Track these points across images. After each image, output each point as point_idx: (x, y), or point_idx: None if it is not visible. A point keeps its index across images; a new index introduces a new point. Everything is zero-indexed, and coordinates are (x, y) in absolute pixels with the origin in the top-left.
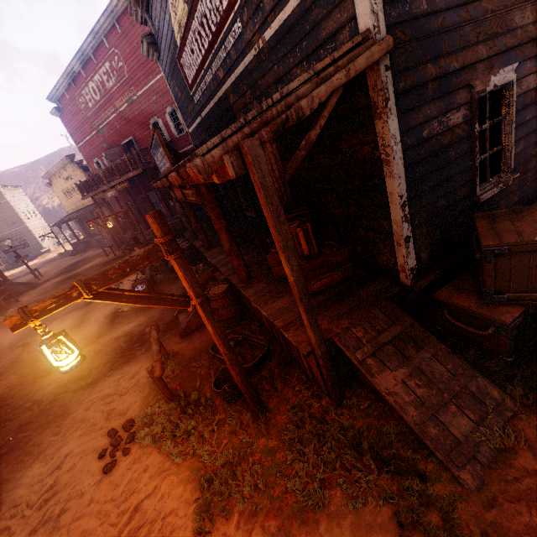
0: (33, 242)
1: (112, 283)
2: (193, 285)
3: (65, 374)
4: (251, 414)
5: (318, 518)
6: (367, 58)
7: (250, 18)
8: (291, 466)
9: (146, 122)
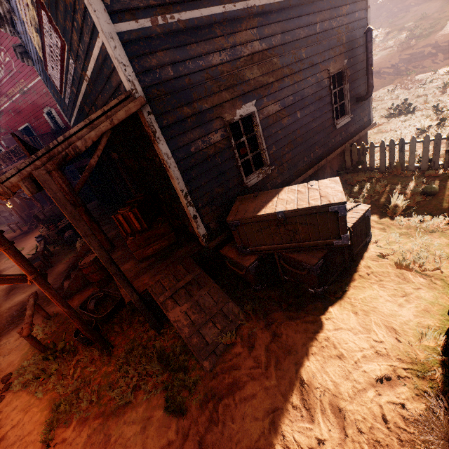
0: None
1: None
2: (25, 267)
3: None
4: (100, 351)
5: (126, 410)
6: (126, 111)
7: (76, 59)
8: (118, 382)
9: (40, 111)
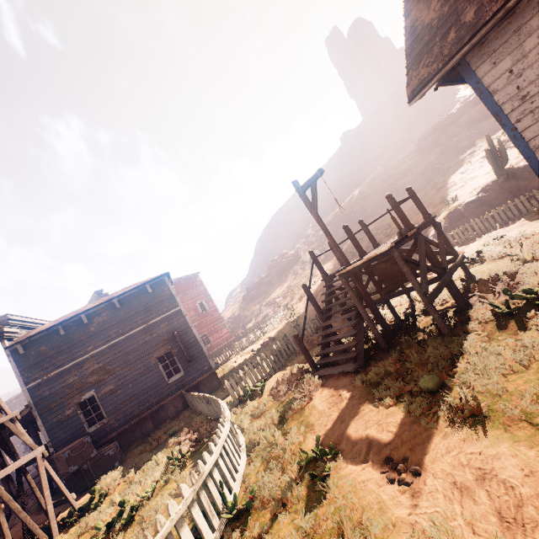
0: None
1: None
2: None
3: None
4: None
5: None
6: (23, 414)
7: None
8: None
9: None
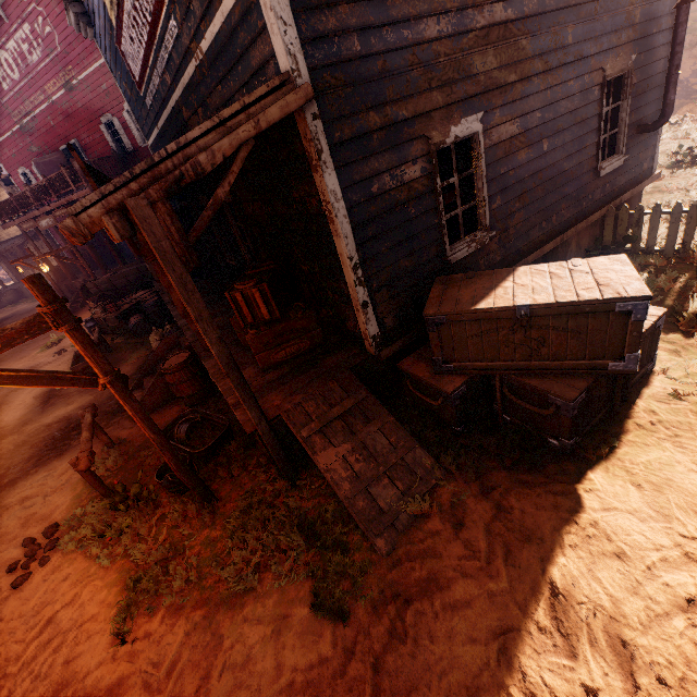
0: None
1: None
2: (98, 361)
3: None
4: (198, 504)
5: (245, 601)
6: (282, 108)
7: (184, 20)
8: (230, 555)
9: (95, 121)
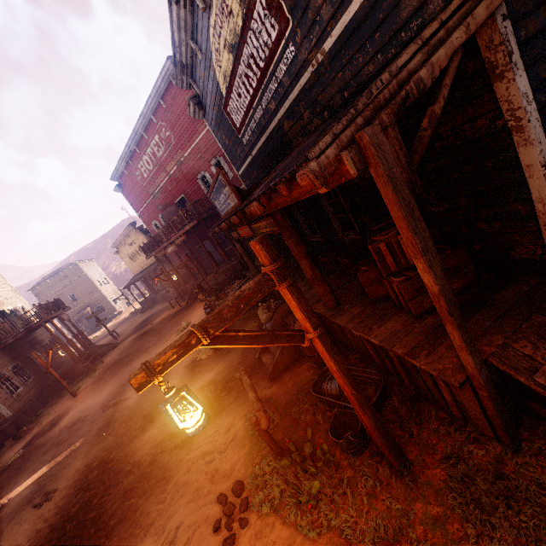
0: (108, 306)
1: (228, 323)
2: (308, 315)
3: (158, 432)
4: (389, 469)
5: None
6: (487, 6)
7: (304, 37)
8: (478, 545)
9: (194, 178)
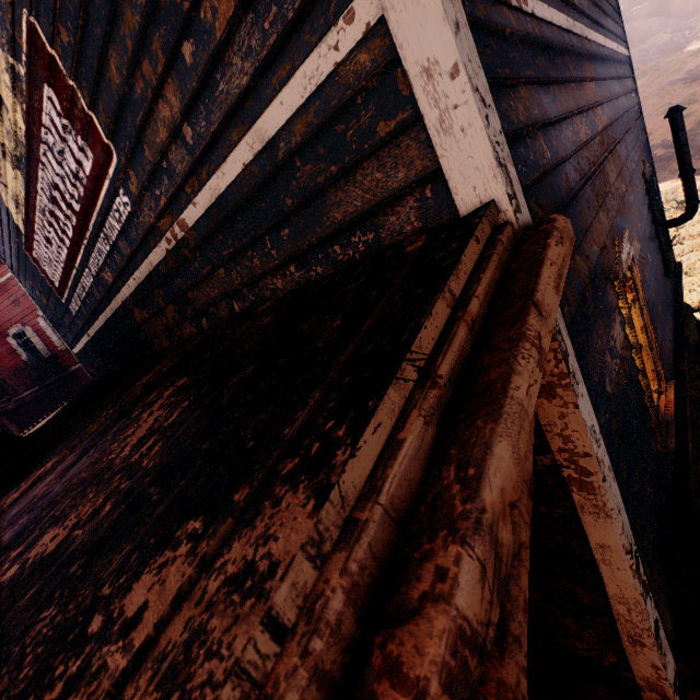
0: None
1: None
2: None
3: None
4: None
5: None
6: (555, 284)
7: (145, 188)
8: None
9: (1, 334)
